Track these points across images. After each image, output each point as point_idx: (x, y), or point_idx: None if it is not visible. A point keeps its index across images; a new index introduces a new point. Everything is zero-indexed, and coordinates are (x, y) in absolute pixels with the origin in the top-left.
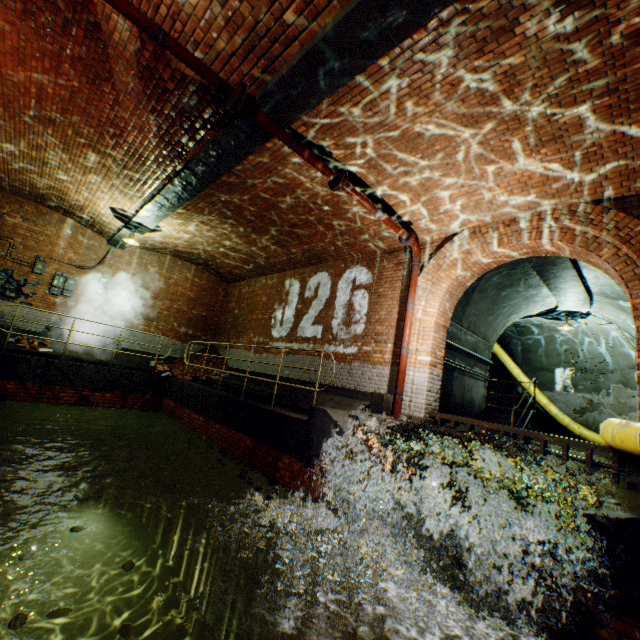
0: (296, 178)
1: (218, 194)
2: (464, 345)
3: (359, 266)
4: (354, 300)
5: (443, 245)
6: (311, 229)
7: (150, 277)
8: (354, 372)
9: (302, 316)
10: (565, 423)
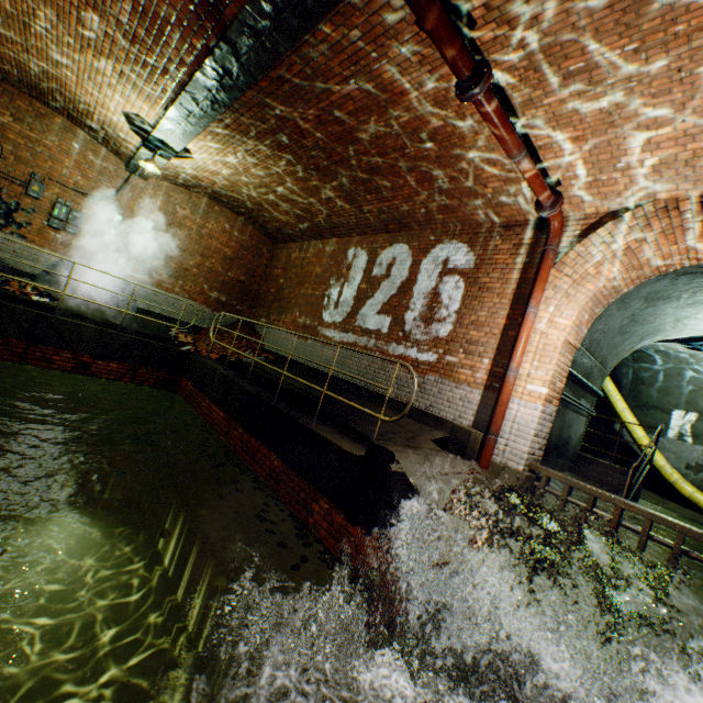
0: (396, 80)
1: (271, 101)
2: (577, 370)
3: (456, 241)
4: (442, 289)
5: (601, 224)
6: (398, 178)
7: (178, 222)
8: (427, 388)
9: (365, 300)
10: (672, 479)
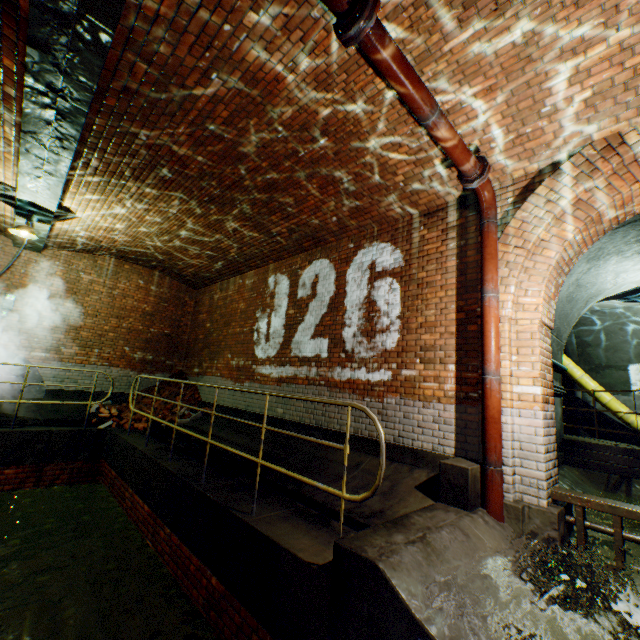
0: (264, 61)
1: (129, 124)
2: None
3: (378, 242)
4: (376, 295)
5: (535, 184)
6: (299, 188)
7: (84, 288)
8: (390, 413)
9: (296, 326)
10: None
